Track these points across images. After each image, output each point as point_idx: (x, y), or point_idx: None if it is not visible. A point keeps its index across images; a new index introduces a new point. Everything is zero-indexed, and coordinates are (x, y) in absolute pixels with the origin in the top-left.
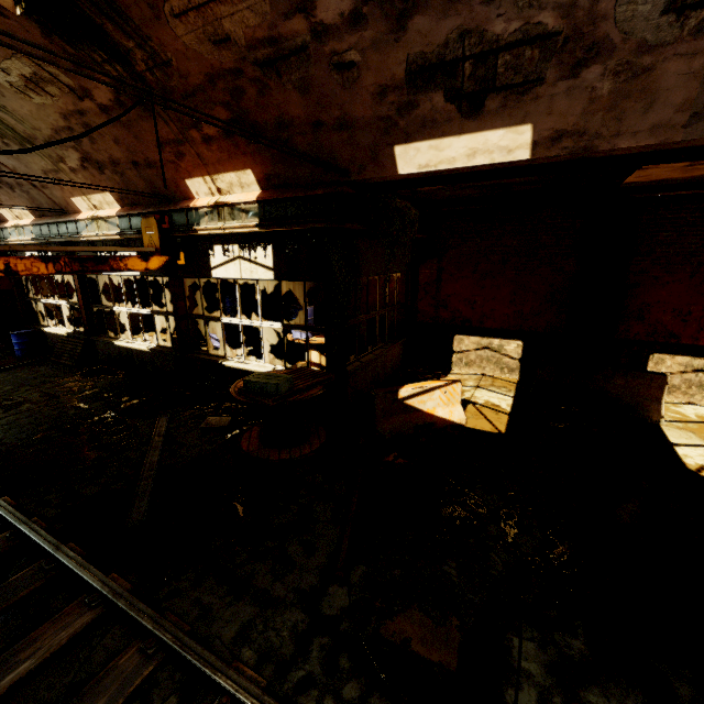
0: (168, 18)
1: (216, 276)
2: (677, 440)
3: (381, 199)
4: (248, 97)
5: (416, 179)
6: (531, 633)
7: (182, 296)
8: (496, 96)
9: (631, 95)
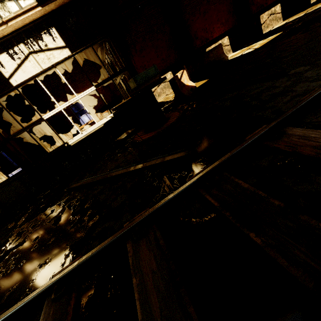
0: None
1: (17, 83)
2: (239, 55)
3: None
4: None
5: None
6: None
7: None
8: None
9: None
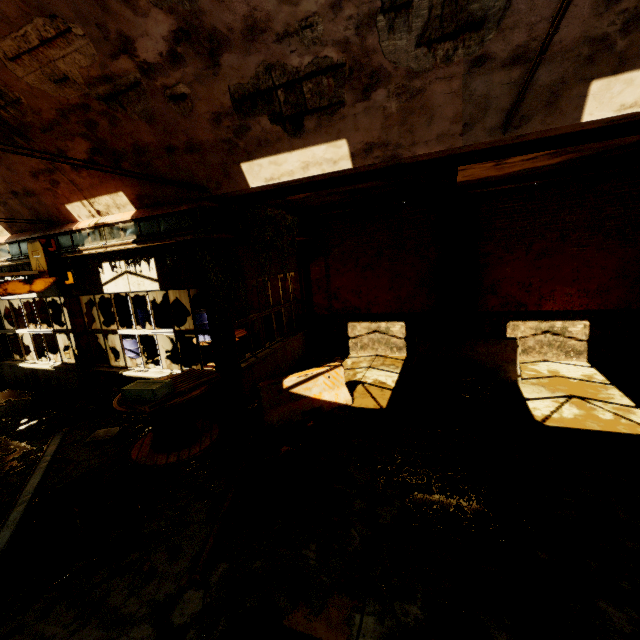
0: (5, 61)
1: (107, 292)
2: (529, 395)
3: (248, 210)
4: (102, 128)
5: (273, 191)
6: (374, 606)
7: (79, 313)
8: (311, 117)
9: (415, 111)
